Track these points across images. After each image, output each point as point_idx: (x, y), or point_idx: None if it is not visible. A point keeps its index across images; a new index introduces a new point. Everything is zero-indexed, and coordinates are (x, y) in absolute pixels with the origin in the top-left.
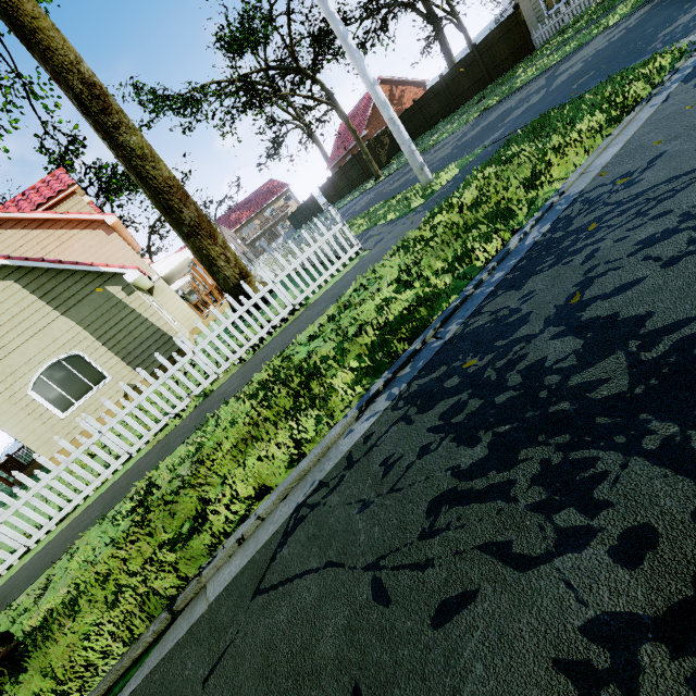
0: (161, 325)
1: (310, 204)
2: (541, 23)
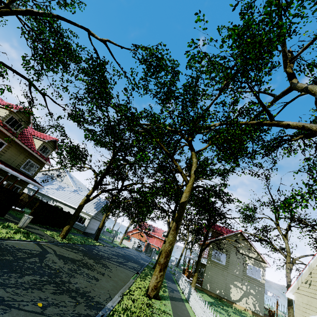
0: None
1: None
2: None
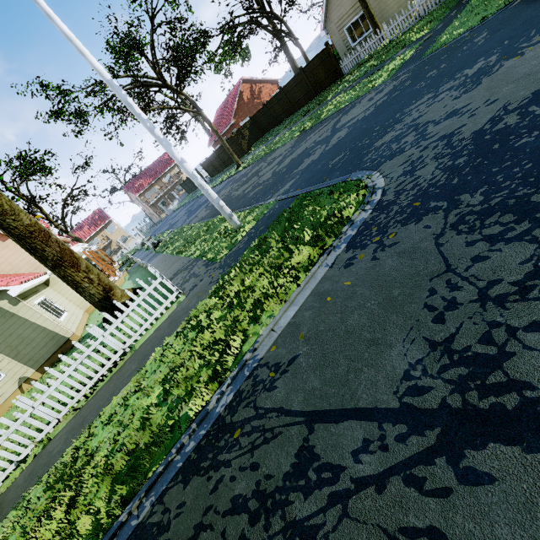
0: (47, 325)
1: None
2: (349, 51)
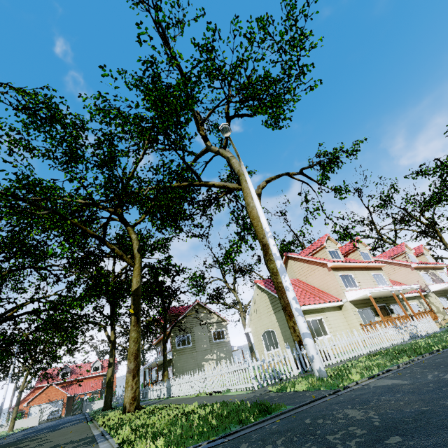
0: None
1: None
2: None
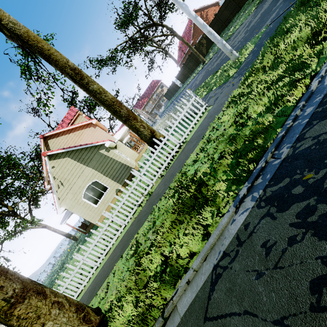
0: (123, 162)
1: (173, 86)
2: None
